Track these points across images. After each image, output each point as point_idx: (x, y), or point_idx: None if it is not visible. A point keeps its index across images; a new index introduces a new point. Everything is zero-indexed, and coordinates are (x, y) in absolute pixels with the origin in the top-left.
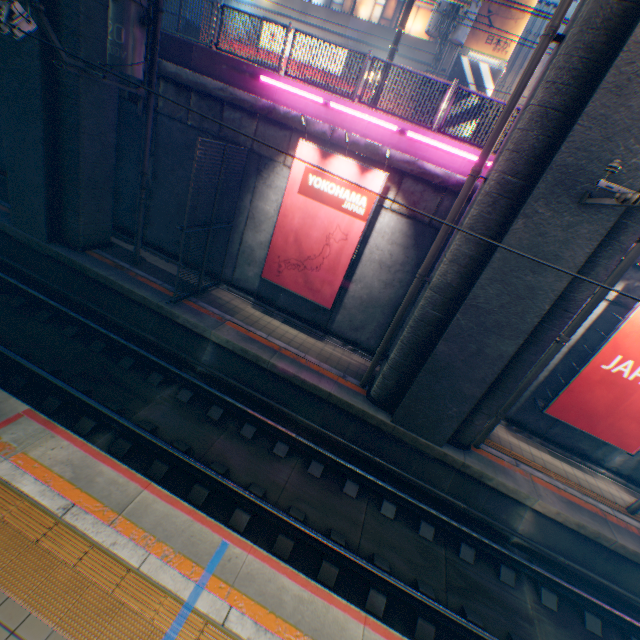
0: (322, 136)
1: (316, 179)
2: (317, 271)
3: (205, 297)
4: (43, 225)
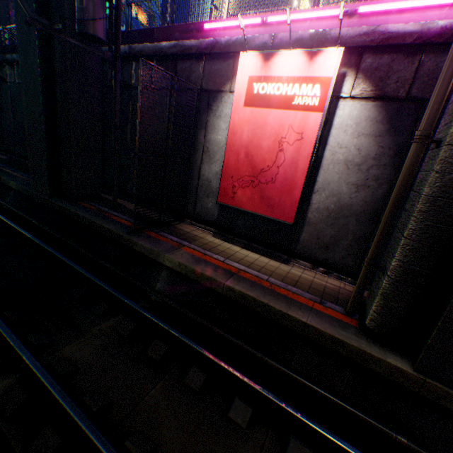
0: (263, 47)
1: (260, 85)
2: (272, 183)
3: (167, 229)
4: (47, 183)
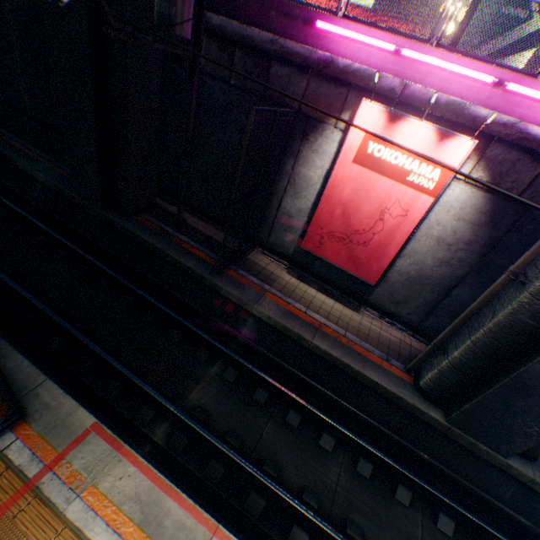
0: (388, 93)
1: (377, 146)
2: (363, 246)
3: (243, 263)
4: (97, 193)
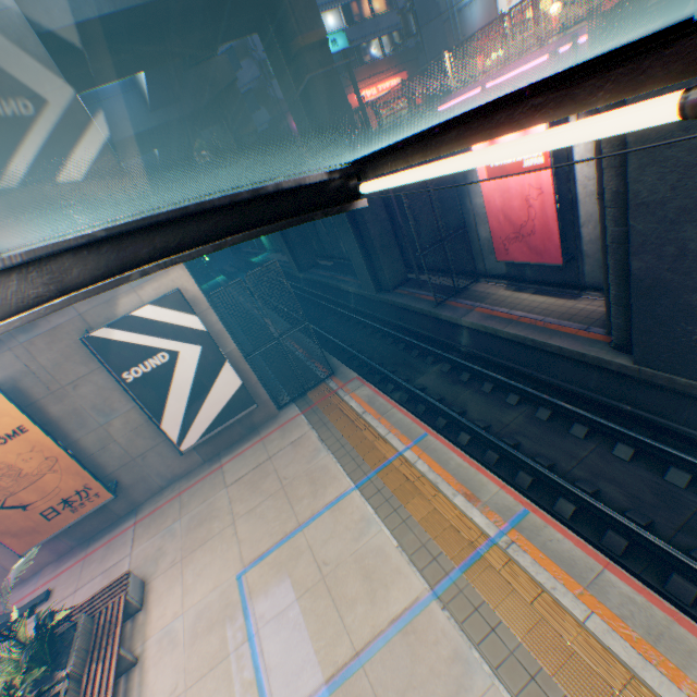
0: None
1: None
2: (532, 235)
3: (462, 295)
4: (371, 285)
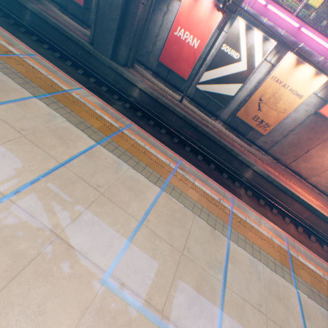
0: None
1: None
2: None
3: None
4: None
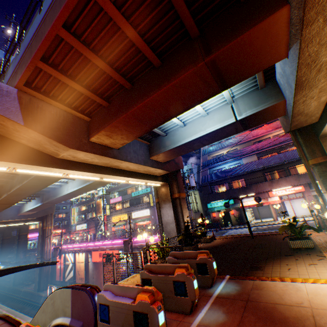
0: None
1: None
2: None
3: (29, 284)
4: (13, 283)
